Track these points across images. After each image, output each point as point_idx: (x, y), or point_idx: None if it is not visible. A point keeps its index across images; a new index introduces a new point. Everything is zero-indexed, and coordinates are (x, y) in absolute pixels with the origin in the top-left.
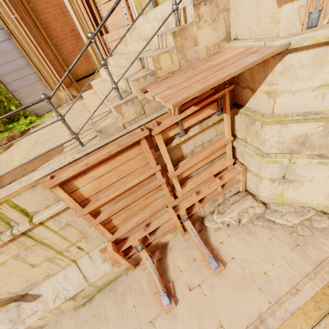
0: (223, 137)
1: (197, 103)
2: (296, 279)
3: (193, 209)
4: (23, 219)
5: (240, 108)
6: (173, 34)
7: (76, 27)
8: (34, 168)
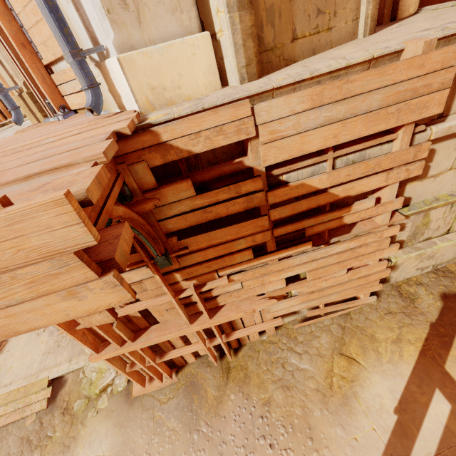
0: None
1: None
2: (19, 377)
3: None
4: None
5: None
6: None
7: None
8: None
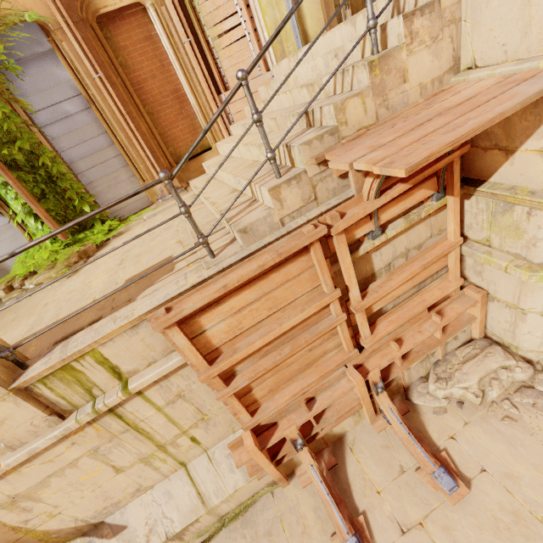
0: (444, 239)
1: (405, 178)
2: None
3: (391, 371)
4: (113, 384)
5: (478, 185)
6: (369, 66)
7: (181, 86)
8: (130, 297)
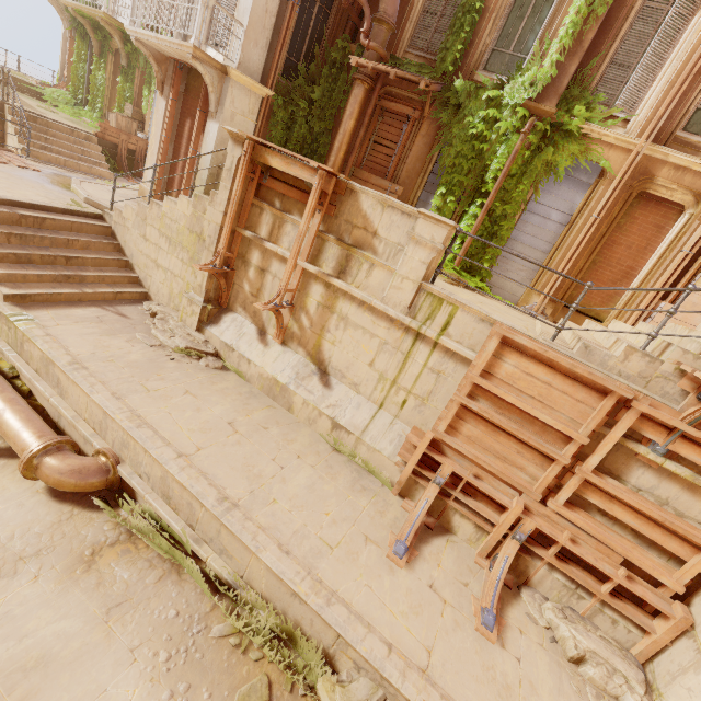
0: None
1: None
2: None
3: (539, 548)
4: (437, 329)
5: None
6: None
7: (640, 269)
8: None
